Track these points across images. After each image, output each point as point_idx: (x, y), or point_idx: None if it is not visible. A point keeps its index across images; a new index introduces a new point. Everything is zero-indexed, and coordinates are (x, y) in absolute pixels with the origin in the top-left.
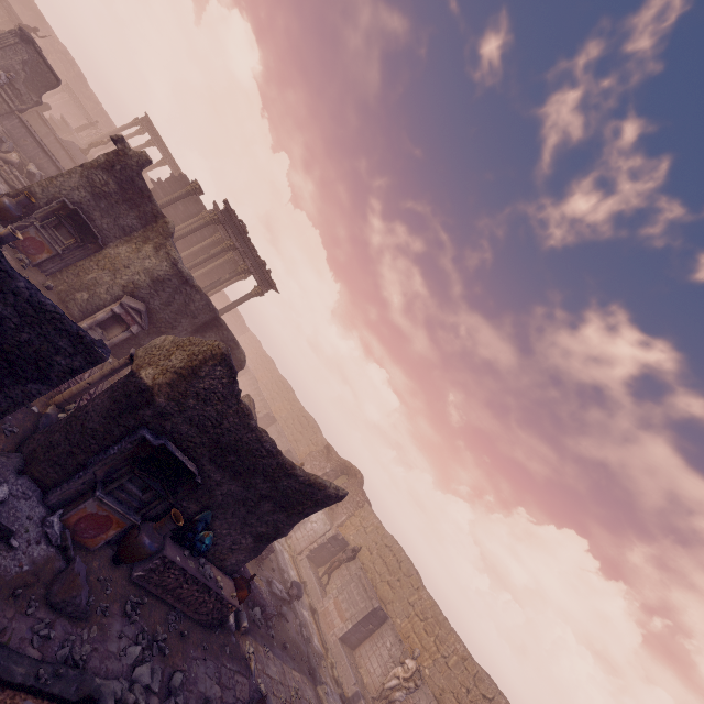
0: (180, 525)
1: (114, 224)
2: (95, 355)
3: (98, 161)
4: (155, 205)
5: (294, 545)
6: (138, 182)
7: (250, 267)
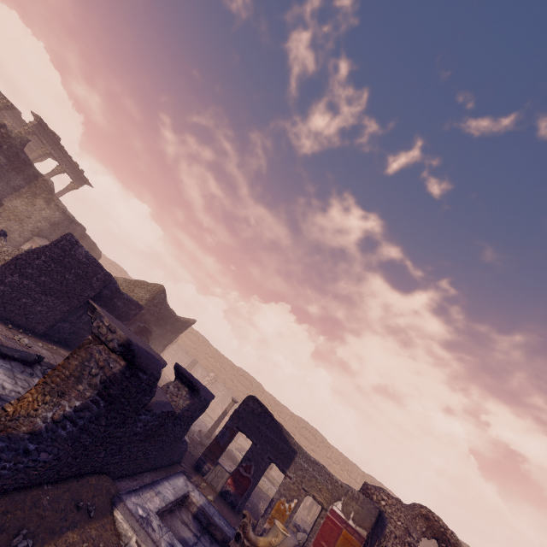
0: None
1: (7, 186)
2: (142, 308)
3: None
4: (35, 169)
5: None
6: (21, 155)
7: (65, 169)
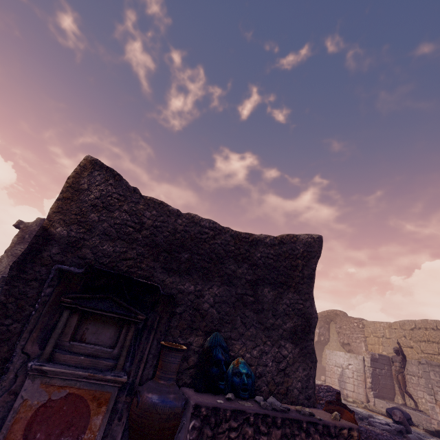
0: (182, 348)
1: None
2: None
3: (13, 242)
4: None
5: (355, 398)
6: None
7: None
